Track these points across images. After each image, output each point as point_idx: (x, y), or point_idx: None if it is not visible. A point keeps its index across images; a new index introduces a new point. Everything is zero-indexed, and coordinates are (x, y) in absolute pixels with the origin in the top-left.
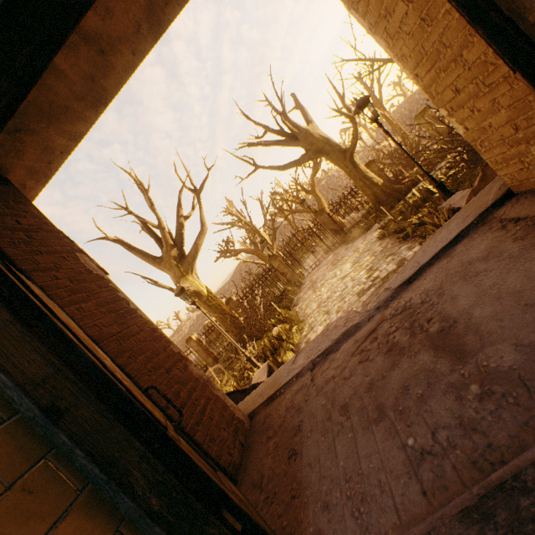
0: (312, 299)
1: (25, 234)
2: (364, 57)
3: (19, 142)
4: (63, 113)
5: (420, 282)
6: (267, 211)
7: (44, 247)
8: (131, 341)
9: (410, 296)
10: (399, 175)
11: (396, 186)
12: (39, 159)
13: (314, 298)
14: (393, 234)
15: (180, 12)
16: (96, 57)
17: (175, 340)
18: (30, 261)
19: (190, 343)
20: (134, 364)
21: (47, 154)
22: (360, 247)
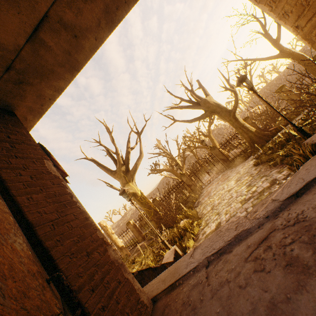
0: (207, 203)
1: (10, 144)
2: (241, 58)
3: (22, 90)
4: (51, 74)
5: (309, 196)
6: (180, 147)
7: (21, 153)
8: (64, 226)
9: (302, 208)
10: (267, 126)
11: (265, 132)
12: (35, 102)
13: (209, 202)
14: (264, 162)
15: (126, 15)
16: (72, 39)
17: (122, 222)
18: (5, 161)
19: (128, 226)
20: (60, 247)
21: (40, 99)
22: (241, 171)
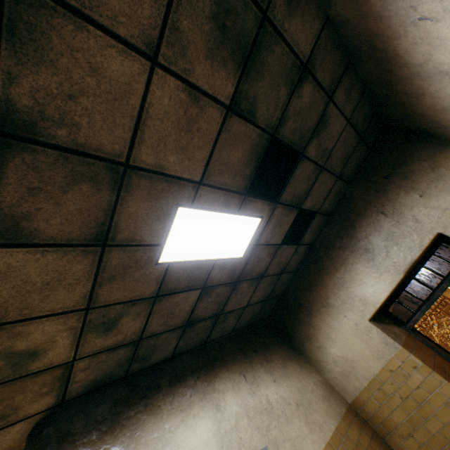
0: None
1: None
2: None
3: None
4: None
5: None
6: None
7: None
8: None
9: None
10: None
11: None
12: None
13: None
14: None
15: None
16: None
17: None
18: None
19: None
20: None
21: None
22: None
